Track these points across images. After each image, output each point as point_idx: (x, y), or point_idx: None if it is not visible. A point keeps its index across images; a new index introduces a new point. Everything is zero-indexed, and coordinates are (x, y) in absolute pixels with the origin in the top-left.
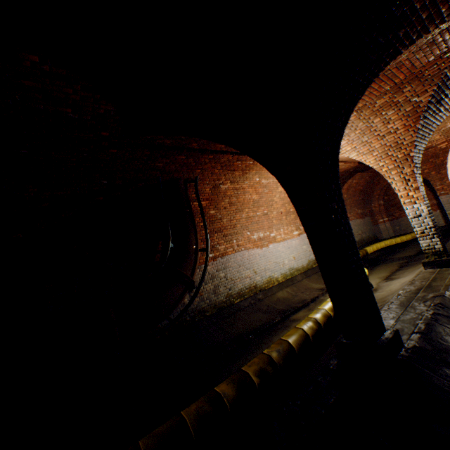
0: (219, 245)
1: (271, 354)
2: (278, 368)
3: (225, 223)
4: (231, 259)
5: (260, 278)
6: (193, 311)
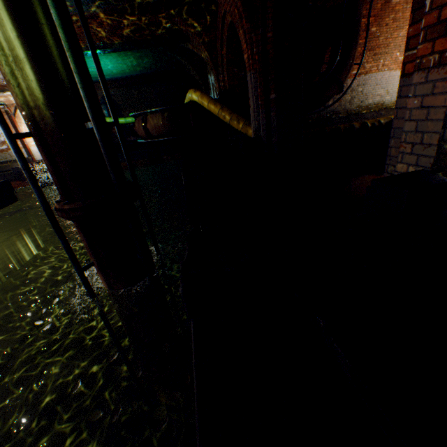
0: (366, 64)
1: (380, 120)
2: (380, 125)
3: (379, 42)
4: (372, 78)
5: (389, 99)
6: (332, 112)
